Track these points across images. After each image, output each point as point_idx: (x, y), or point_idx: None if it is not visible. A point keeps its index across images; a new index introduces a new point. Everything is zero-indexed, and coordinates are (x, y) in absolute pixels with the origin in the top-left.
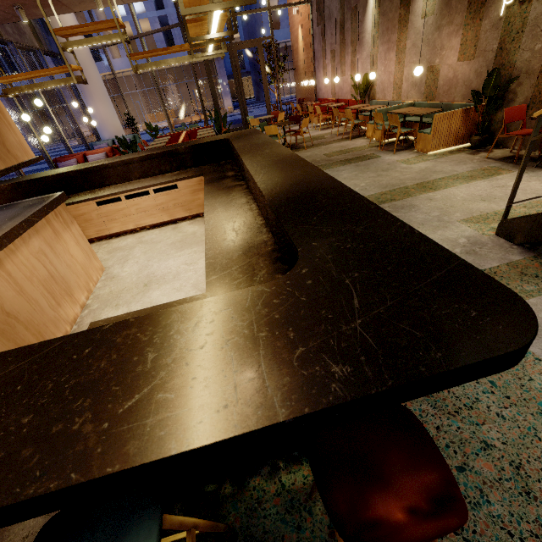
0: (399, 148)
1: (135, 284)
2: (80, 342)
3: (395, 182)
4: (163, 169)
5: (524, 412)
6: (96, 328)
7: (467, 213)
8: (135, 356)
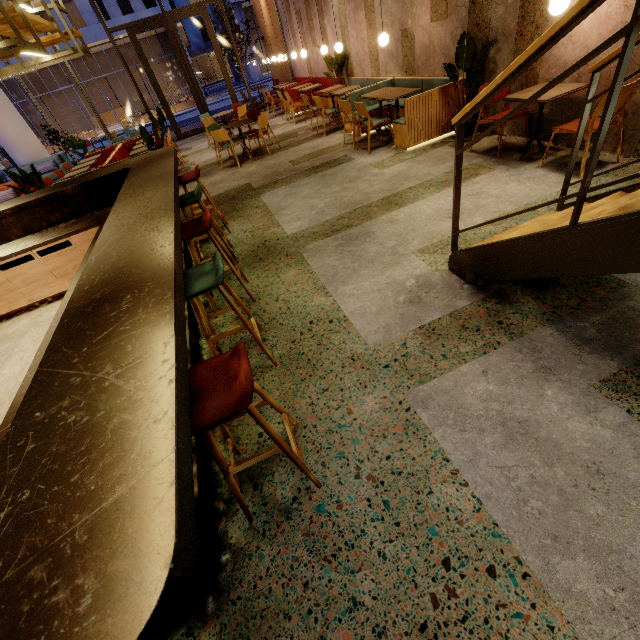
0: (377, 144)
1: (9, 396)
2: None
3: (358, 198)
4: (52, 220)
5: (410, 544)
6: None
7: (427, 240)
8: None
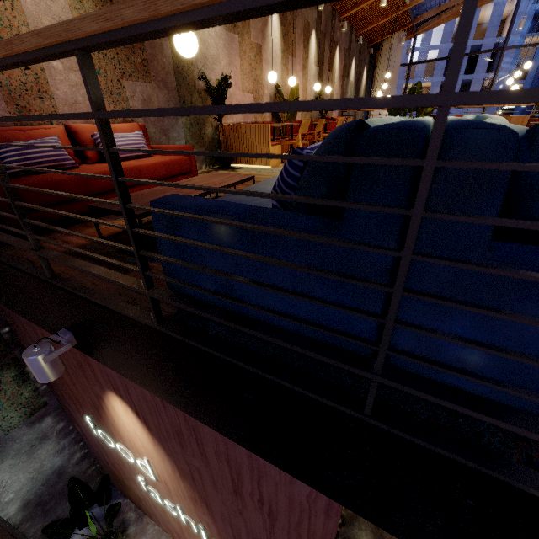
0: None
1: None
2: None
3: None
4: None
5: None
6: None
7: None
8: None
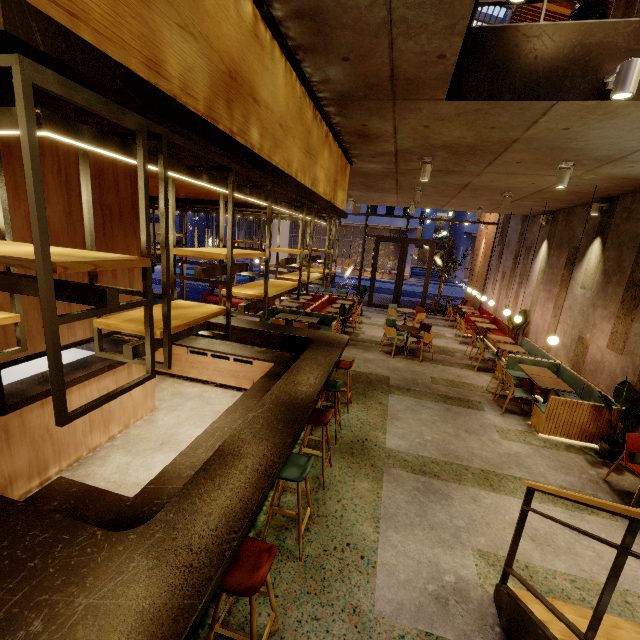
0: (514, 409)
1: (157, 438)
2: (1, 507)
3: (462, 453)
4: (254, 342)
5: None
6: (16, 501)
7: (494, 545)
8: (1, 537)
